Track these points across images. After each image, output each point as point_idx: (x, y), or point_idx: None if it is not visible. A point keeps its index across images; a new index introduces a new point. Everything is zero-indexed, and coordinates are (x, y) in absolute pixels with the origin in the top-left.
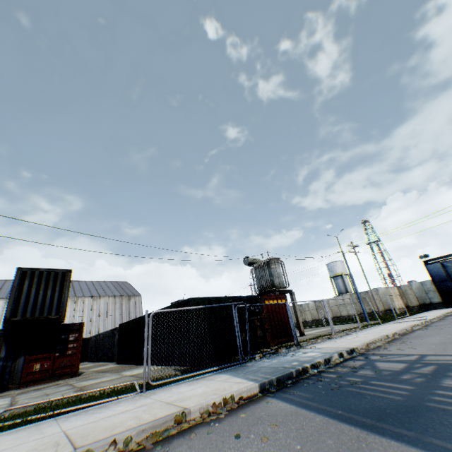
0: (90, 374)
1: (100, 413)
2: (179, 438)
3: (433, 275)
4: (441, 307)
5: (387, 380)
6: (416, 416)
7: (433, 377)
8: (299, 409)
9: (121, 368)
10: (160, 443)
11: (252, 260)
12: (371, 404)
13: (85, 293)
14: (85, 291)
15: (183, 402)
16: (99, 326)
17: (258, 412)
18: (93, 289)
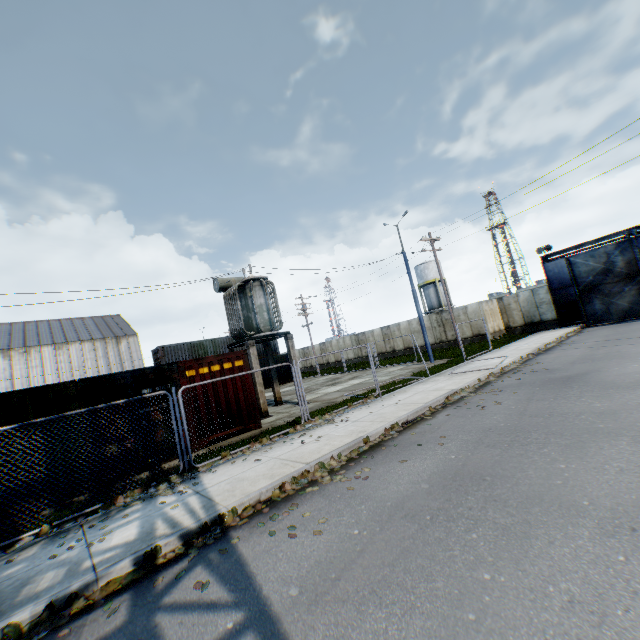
0: None
1: None
2: None
3: (553, 278)
4: (554, 326)
5: None
6: None
7: None
8: None
9: None
10: None
11: (226, 282)
12: None
13: (43, 340)
14: (44, 336)
15: None
16: None
17: None
18: (58, 333)
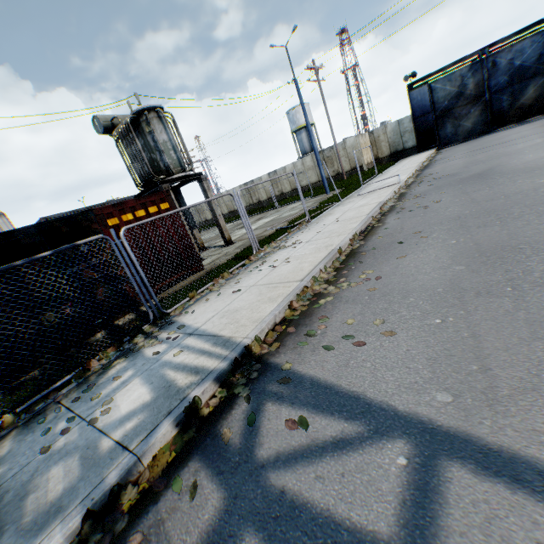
0: None
1: None
2: None
3: (416, 106)
4: (414, 153)
5: None
6: None
7: None
8: None
9: None
10: None
11: (110, 120)
12: None
13: None
14: None
15: None
16: None
17: None
18: None
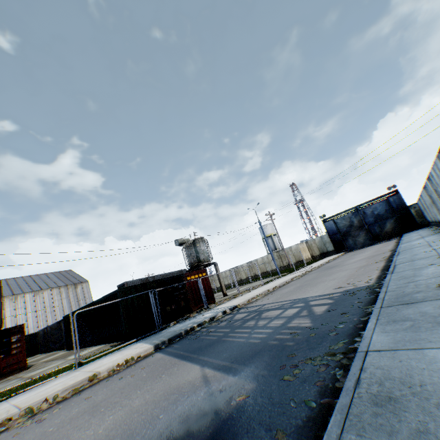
0: (40, 365)
1: (41, 389)
2: (88, 388)
3: (329, 230)
4: (334, 254)
5: (225, 327)
6: (209, 347)
7: (246, 321)
8: (164, 356)
9: (69, 354)
10: (77, 393)
11: (182, 241)
12: (200, 344)
13: (25, 289)
14: (24, 287)
15: (99, 368)
16: (47, 319)
17: (142, 363)
18: (33, 284)
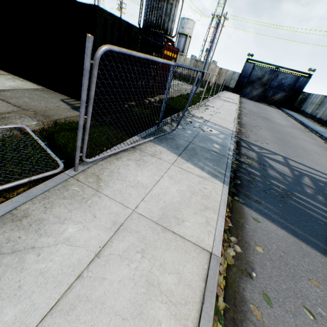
0: None
1: (42, 258)
2: None
3: (244, 71)
4: (230, 91)
5: (303, 194)
6: None
7: (325, 197)
8: (300, 244)
9: None
10: None
11: None
12: None
13: None
14: None
15: (185, 228)
16: None
17: (270, 246)
18: None
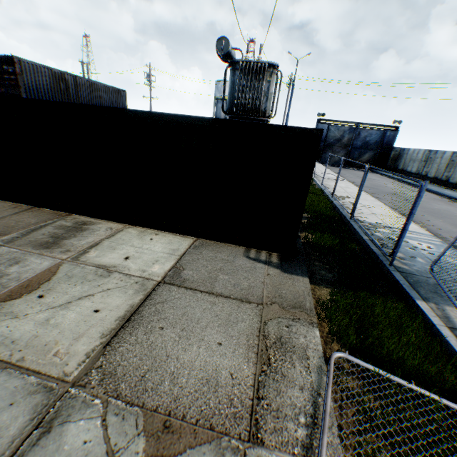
0: None
1: None
2: None
3: None
4: None
5: None
6: None
7: None
8: None
9: (11, 220)
10: None
11: (233, 49)
12: None
13: None
14: None
15: None
16: None
17: None
18: None
